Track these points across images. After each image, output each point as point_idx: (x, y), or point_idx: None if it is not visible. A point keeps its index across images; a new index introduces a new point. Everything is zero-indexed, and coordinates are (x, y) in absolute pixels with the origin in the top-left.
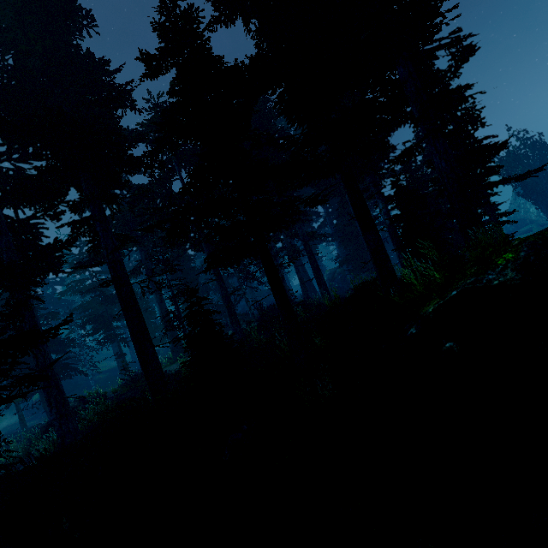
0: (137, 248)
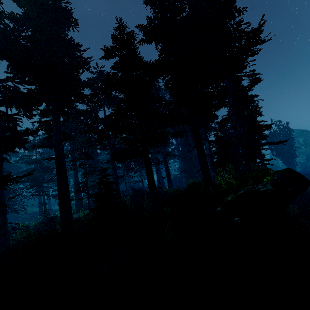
0: (69, 143)
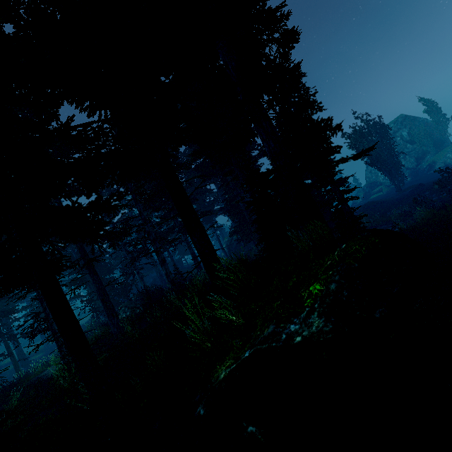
0: None
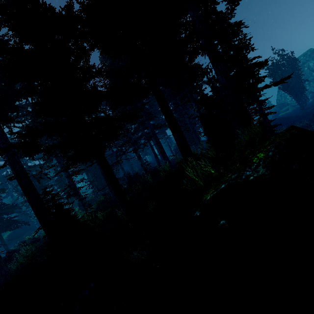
0: None
